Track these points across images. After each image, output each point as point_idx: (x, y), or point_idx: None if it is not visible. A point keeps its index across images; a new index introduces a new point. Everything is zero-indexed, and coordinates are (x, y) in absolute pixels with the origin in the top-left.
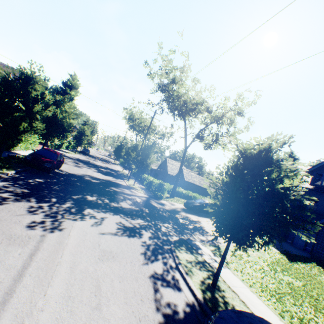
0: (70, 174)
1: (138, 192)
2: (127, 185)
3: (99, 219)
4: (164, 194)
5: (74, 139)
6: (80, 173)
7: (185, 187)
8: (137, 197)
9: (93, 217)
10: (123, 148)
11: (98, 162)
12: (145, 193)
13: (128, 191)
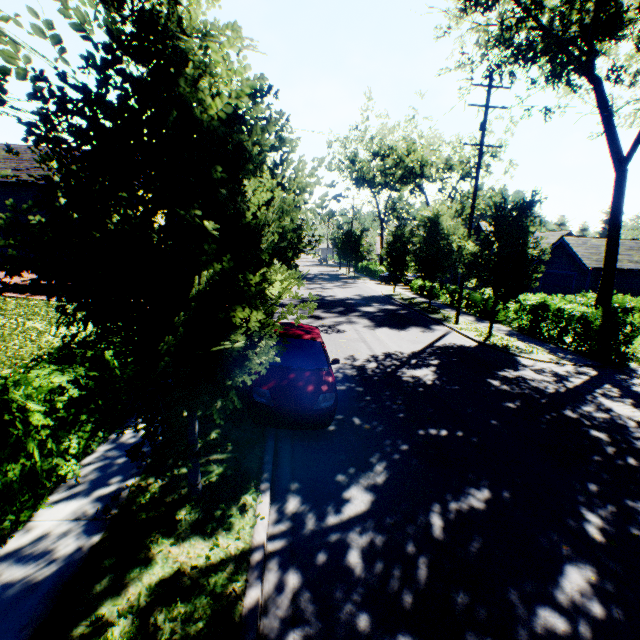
0: (359, 379)
1: (546, 363)
2: (484, 344)
3: None
4: (631, 344)
5: None
6: (367, 360)
7: (590, 285)
8: (600, 397)
9: None
10: (360, 236)
11: (331, 289)
12: (558, 355)
13: (533, 376)
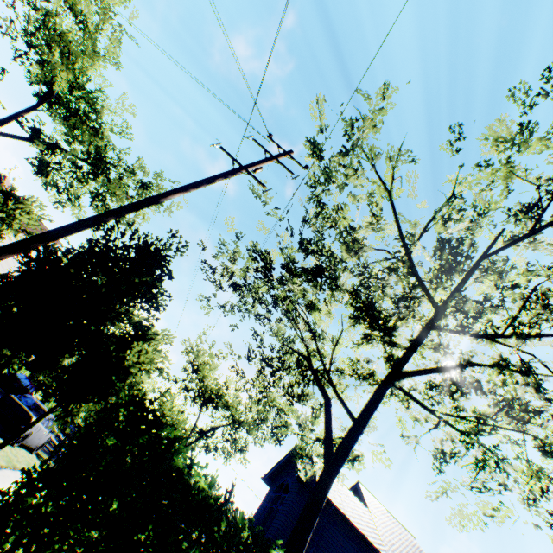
0: None
1: None
2: None
3: None
4: None
5: None
6: None
7: None
8: None
9: None
10: None
11: None
12: None
13: None
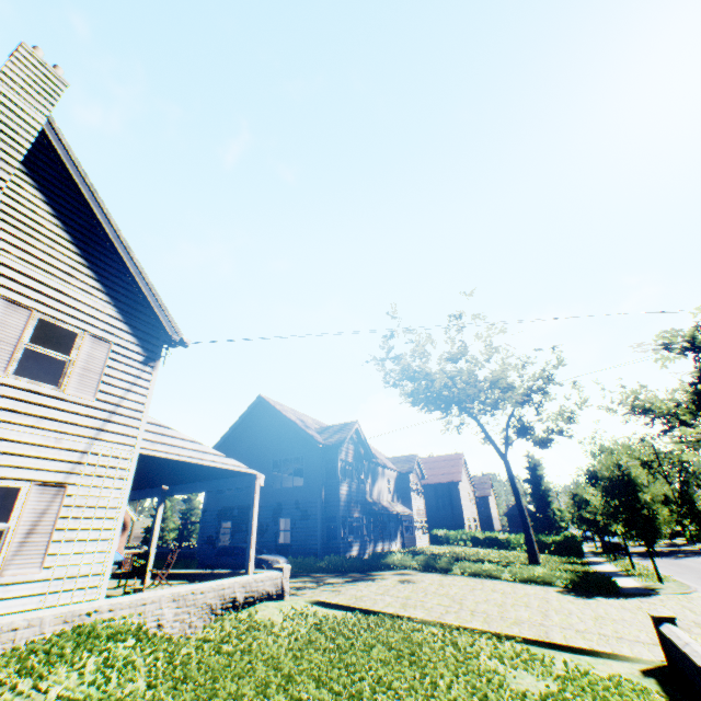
0: (636, 551)
1: None
2: (699, 547)
3: (700, 557)
4: None
5: (573, 523)
6: (640, 550)
7: None
8: None
9: (696, 557)
10: None
11: None
12: None
13: None
